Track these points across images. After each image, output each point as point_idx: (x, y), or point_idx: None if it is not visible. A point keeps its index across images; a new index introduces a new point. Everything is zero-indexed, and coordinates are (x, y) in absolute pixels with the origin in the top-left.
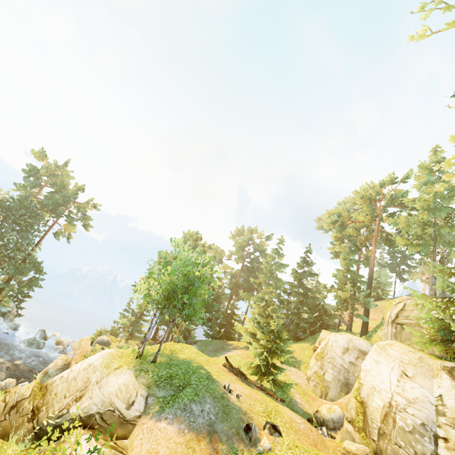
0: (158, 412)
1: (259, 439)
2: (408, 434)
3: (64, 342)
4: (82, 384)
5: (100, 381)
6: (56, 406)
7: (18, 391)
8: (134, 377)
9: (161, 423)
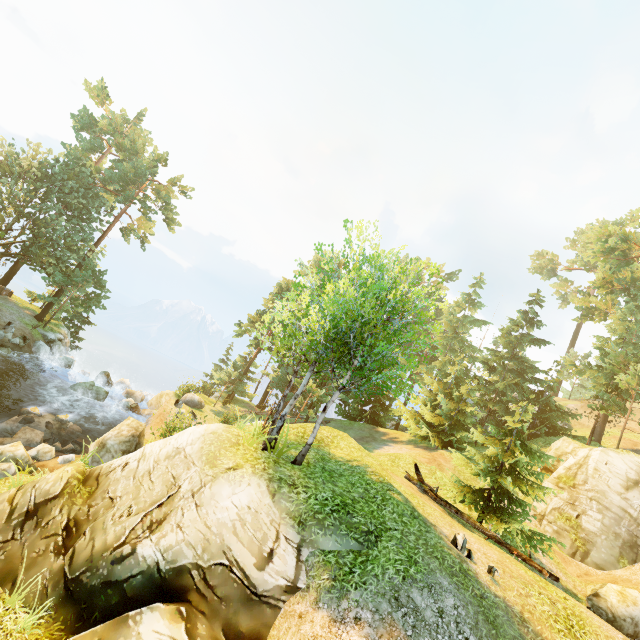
0: (330, 592)
1: None
2: None
3: (136, 394)
4: (162, 489)
5: (199, 491)
6: (110, 531)
7: (42, 483)
8: (267, 494)
9: (349, 633)
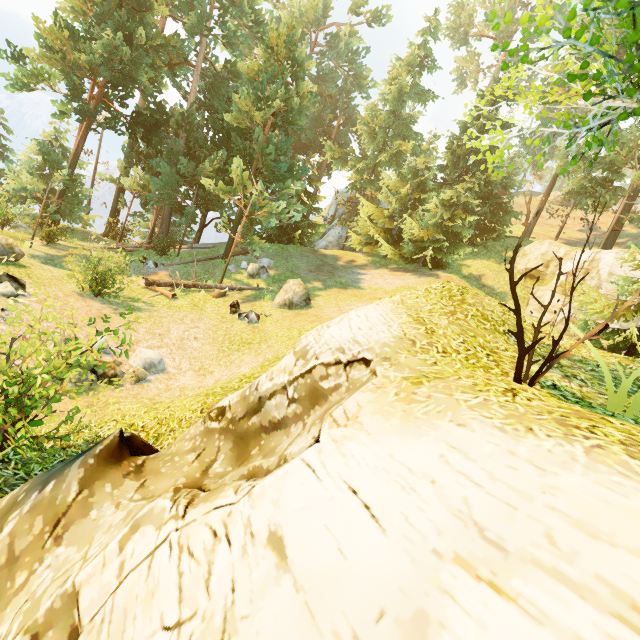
0: None
1: None
2: None
3: None
4: None
5: None
6: None
7: None
8: None
9: None
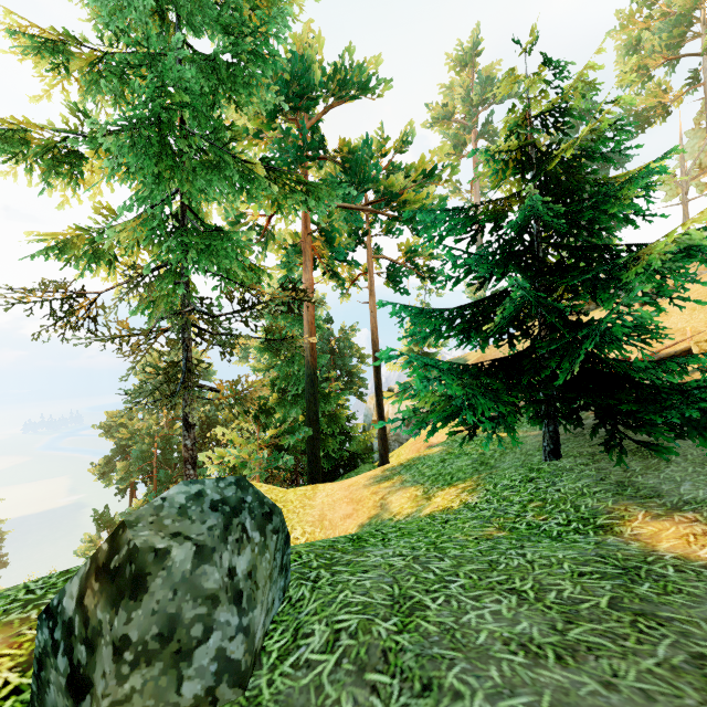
0: None
1: None
2: None
3: None
4: None
5: None
6: None
7: None
8: None
9: None
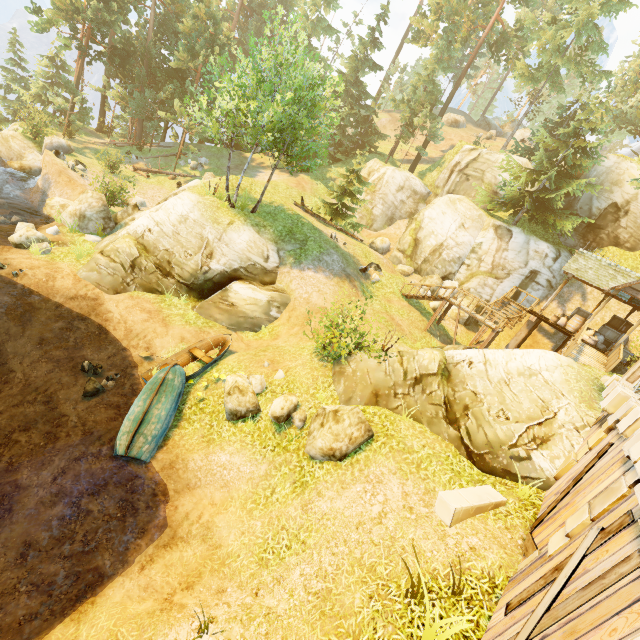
0: (296, 264)
1: (370, 275)
2: (447, 262)
3: None
4: (197, 241)
5: (221, 238)
6: (189, 264)
7: (121, 251)
8: (256, 233)
9: (308, 272)
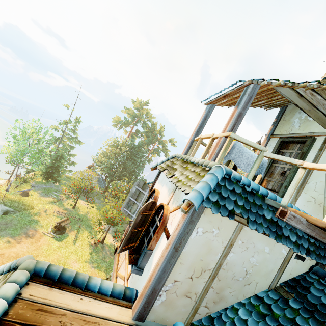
0: None
1: None
2: None
3: None
4: None
5: None
6: None
7: None
8: None
9: None
